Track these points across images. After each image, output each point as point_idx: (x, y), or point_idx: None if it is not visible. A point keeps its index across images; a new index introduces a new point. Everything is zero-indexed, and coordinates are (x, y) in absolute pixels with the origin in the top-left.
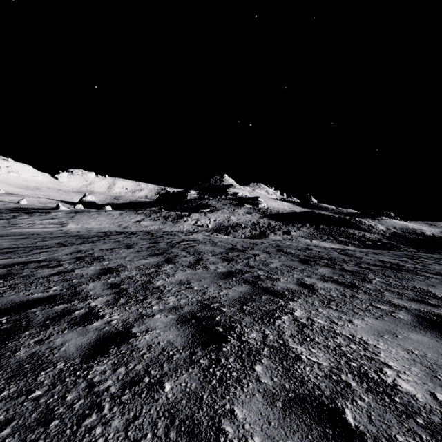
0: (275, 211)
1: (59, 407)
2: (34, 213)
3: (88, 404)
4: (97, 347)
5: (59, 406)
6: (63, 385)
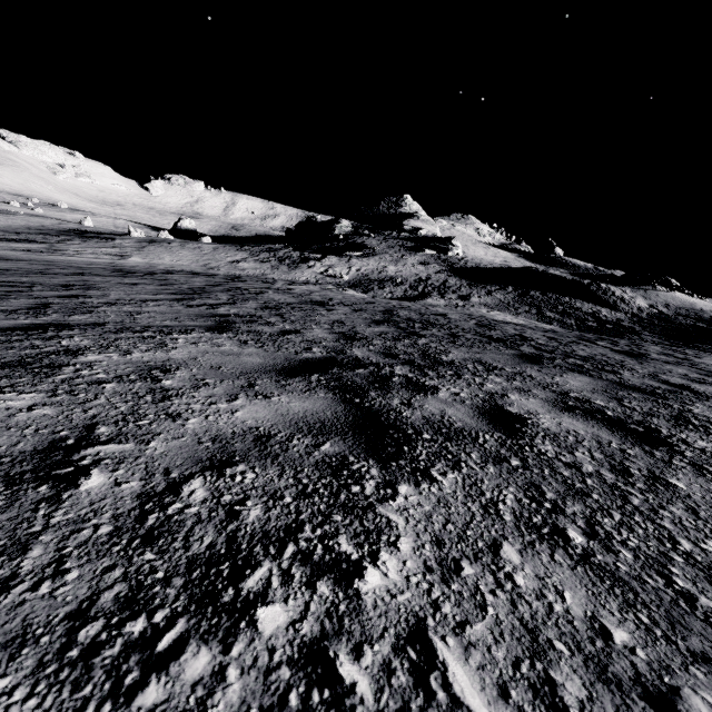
0: (473, 264)
1: None
2: (92, 238)
3: None
4: None
5: None
6: None
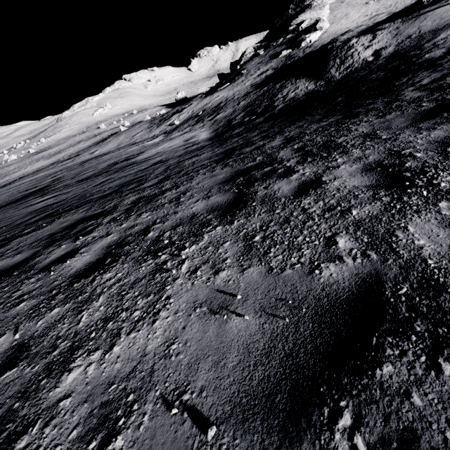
0: (310, 50)
1: None
2: (100, 143)
3: None
4: None
5: None
6: None
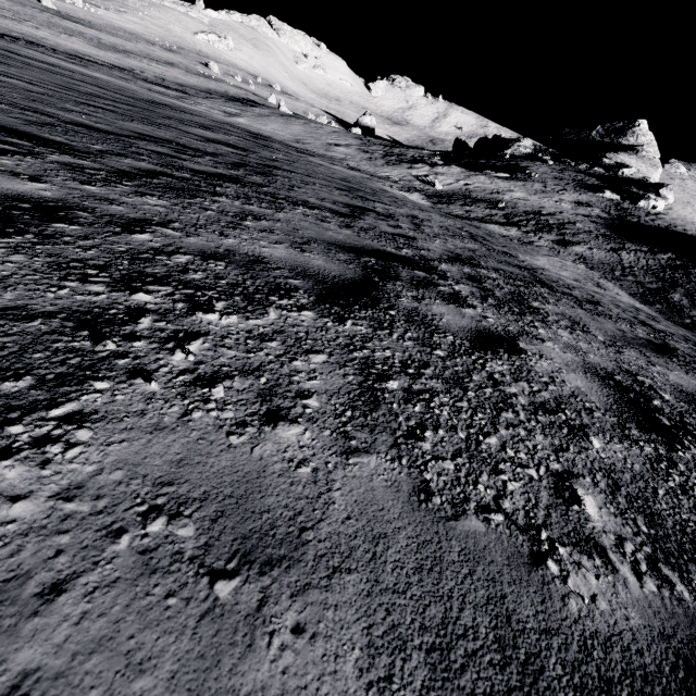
0: (665, 223)
1: None
2: (236, 102)
3: None
4: None
5: None
6: None
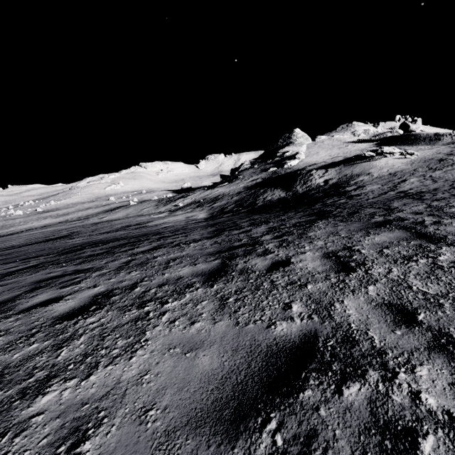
0: (290, 170)
1: None
2: (109, 211)
3: None
4: None
5: None
6: None
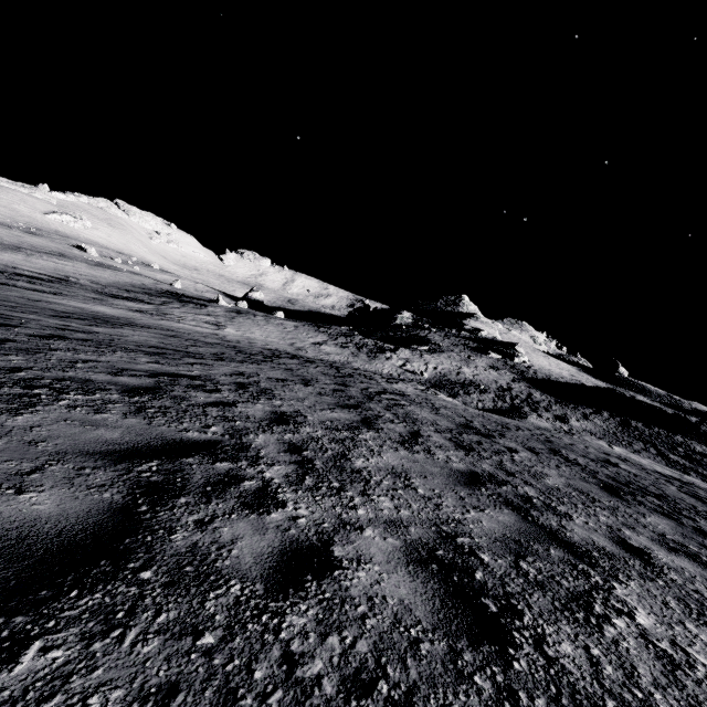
0: (544, 375)
1: (244, 692)
2: (188, 303)
3: (291, 706)
4: (284, 569)
5: (245, 689)
6: (245, 638)
